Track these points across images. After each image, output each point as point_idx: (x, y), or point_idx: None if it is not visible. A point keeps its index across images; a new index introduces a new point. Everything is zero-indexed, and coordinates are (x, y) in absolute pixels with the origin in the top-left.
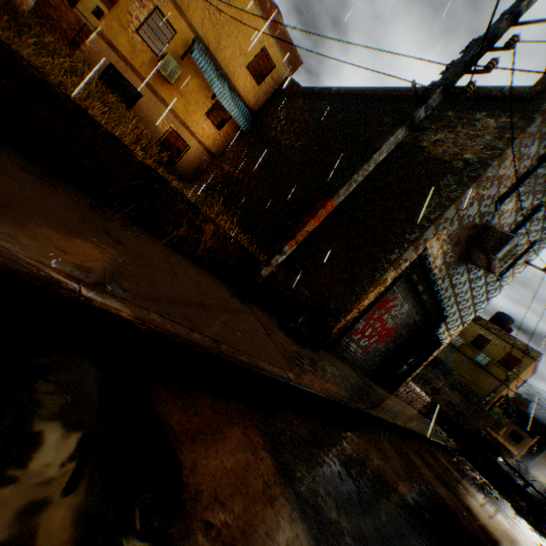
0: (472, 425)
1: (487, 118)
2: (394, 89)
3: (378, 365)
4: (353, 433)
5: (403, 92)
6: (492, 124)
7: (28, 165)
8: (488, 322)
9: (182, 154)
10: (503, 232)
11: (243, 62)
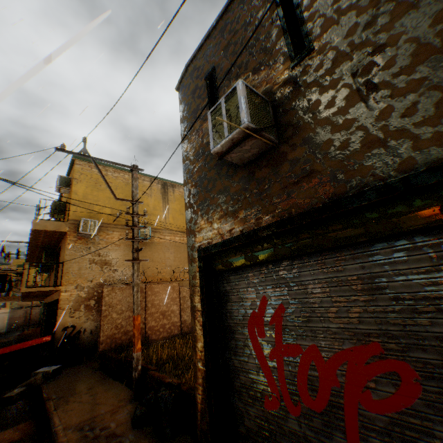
0: None
1: None
2: None
3: None
4: None
5: None
6: None
7: (101, 378)
8: None
9: None
10: None
11: None
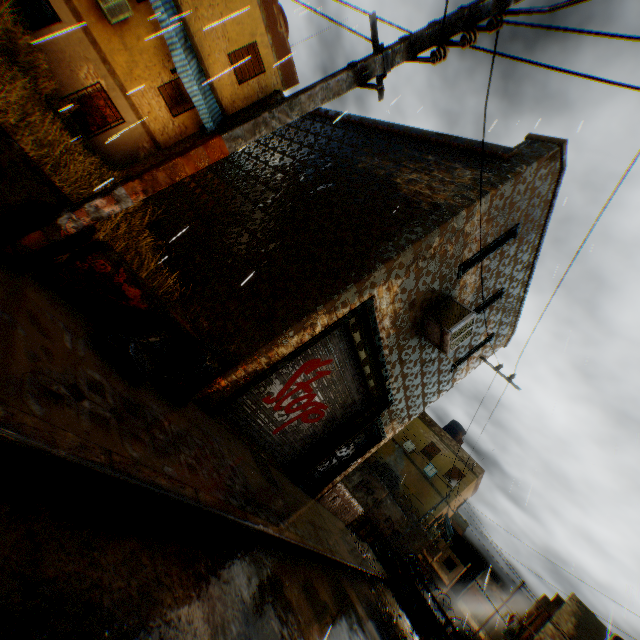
0: (406, 546)
1: (465, 168)
2: (382, 123)
3: (299, 454)
4: (146, 545)
5: (390, 127)
6: (469, 175)
7: None
8: (443, 430)
9: (110, 127)
10: (463, 305)
11: (225, 48)
